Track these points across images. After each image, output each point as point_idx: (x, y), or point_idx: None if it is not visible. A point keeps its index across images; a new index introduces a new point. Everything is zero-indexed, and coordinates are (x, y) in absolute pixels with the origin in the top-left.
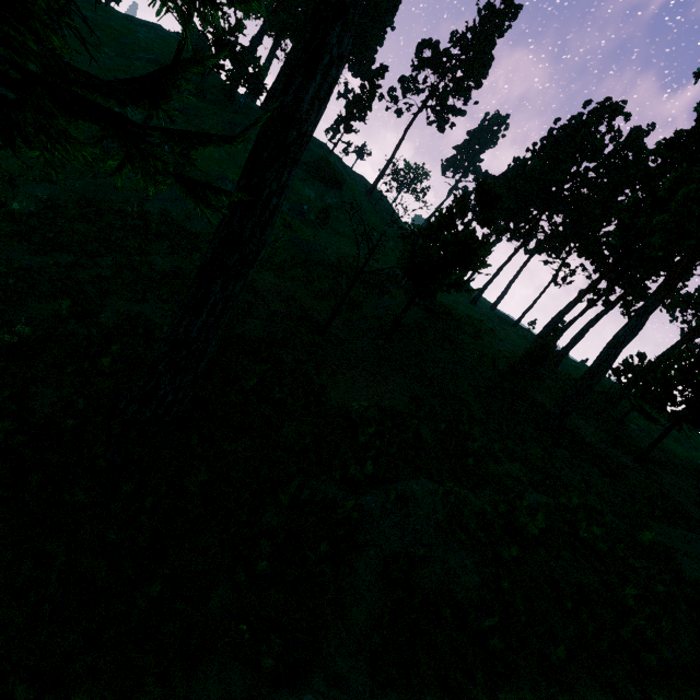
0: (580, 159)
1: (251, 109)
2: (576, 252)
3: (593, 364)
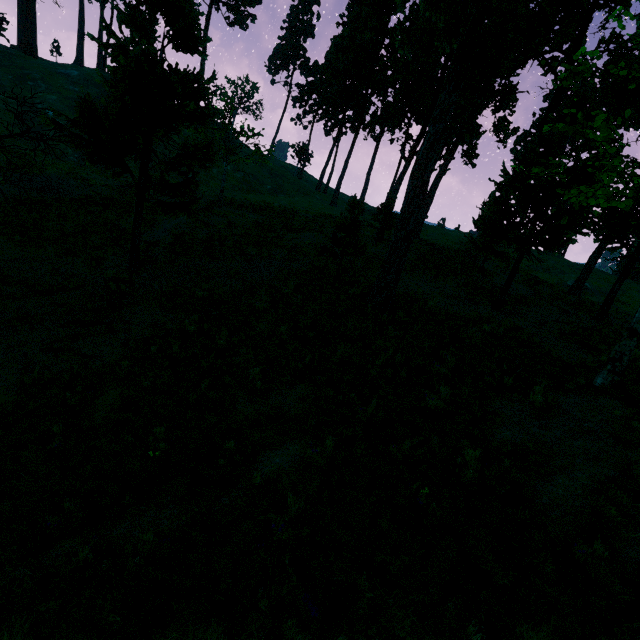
0: (385, 14)
1: (6, 55)
2: (415, 120)
3: (402, 208)
